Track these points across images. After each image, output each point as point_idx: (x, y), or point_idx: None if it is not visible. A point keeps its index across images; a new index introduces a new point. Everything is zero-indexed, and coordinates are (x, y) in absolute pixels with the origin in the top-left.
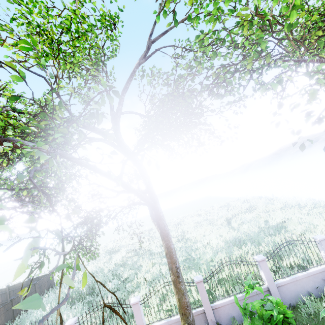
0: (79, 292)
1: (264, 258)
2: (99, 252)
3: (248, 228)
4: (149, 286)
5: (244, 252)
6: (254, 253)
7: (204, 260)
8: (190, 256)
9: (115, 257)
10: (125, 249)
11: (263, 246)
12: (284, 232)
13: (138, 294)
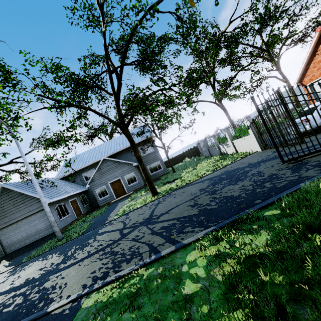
0: None
1: None
2: None
3: None
4: None
5: None
6: None
7: None
8: None
9: None
10: None
11: None
12: None
13: None
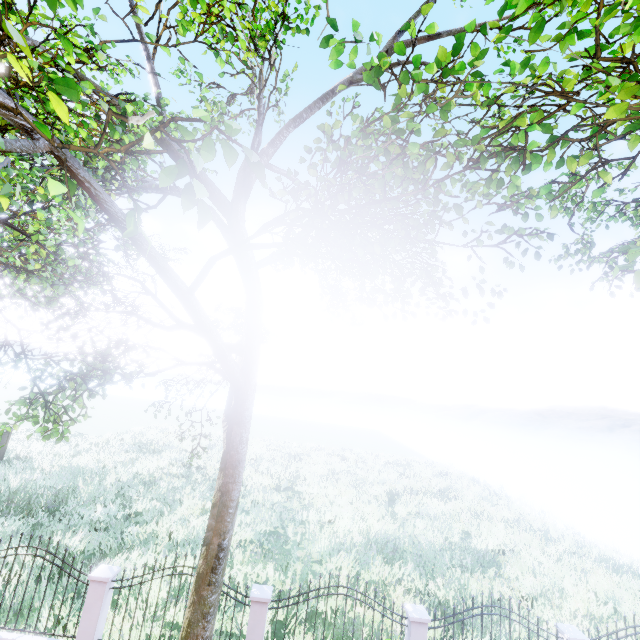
0: (33, 495)
1: (427, 620)
2: (123, 438)
3: (423, 530)
4: (168, 551)
5: (392, 576)
6: (412, 589)
7: (305, 553)
8: (283, 531)
9: (144, 462)
10: (173, 455)
11: (438, 585)
12: (493, 574)
13: (137, 559)
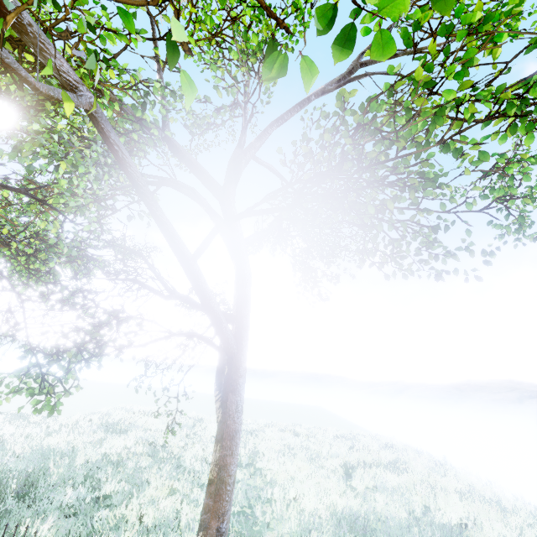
0: (3, 480)
1: None
2: (92, 419)
3: (385, 505)
4: None
5: None
6: None
7: (275, 535)
8: (249, 510)
9: (112, 442)
10: (138, 434)
11: None
12: None
13: None
